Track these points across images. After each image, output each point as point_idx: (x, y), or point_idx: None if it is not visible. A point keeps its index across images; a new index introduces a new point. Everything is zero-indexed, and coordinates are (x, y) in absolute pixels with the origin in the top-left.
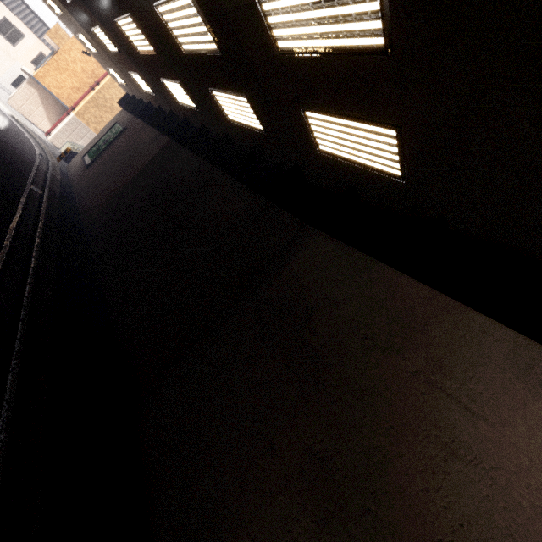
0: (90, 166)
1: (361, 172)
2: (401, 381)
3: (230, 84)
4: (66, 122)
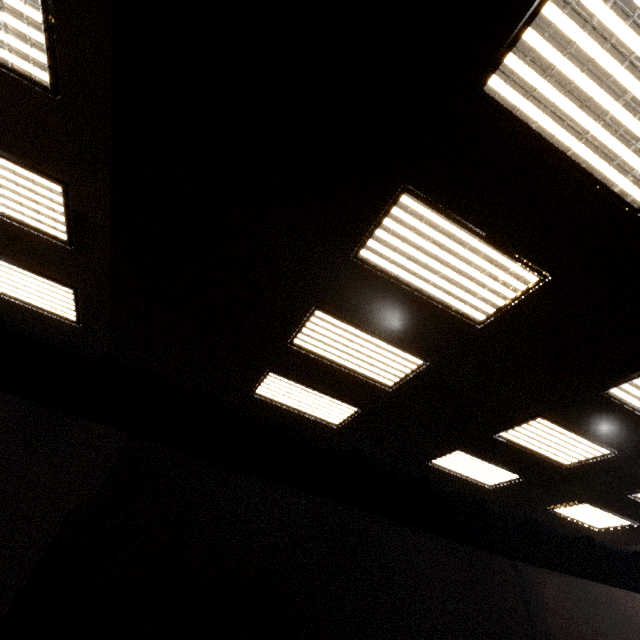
0: None
1: (564, 519)
2: None
3: (515, 465)
4: None
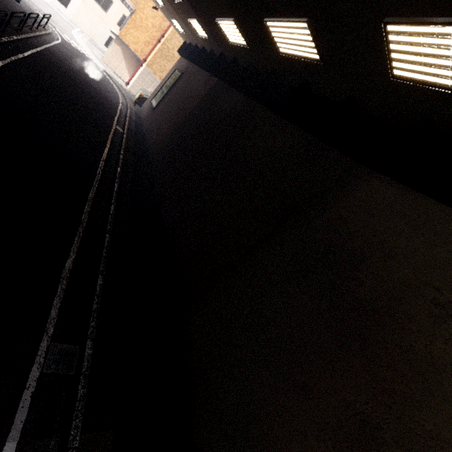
0: (155, 108)
1: (451, 100)
2: None
3: (290, 8)
4: (140, 72)
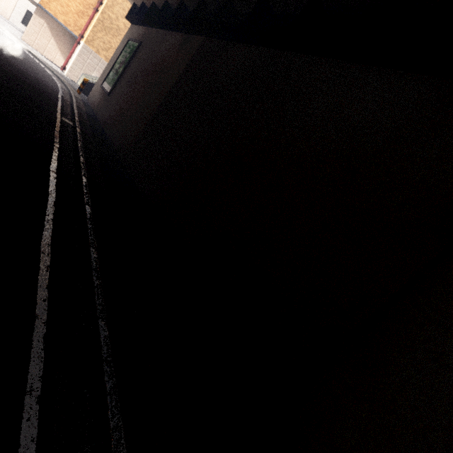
0: (111, 93)
1: None
2: None
3: None
4: (78, 52)
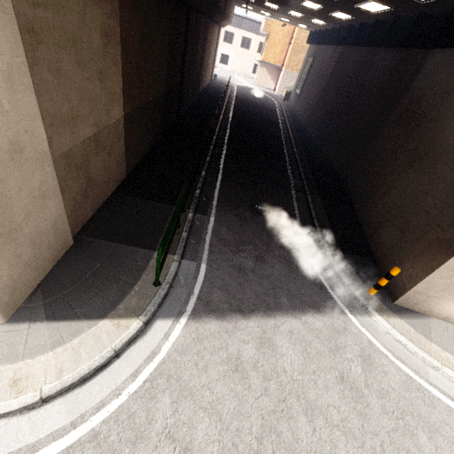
0: (300, 94)
1: None
2: (453, 102)
3: None
4: (281, 76)
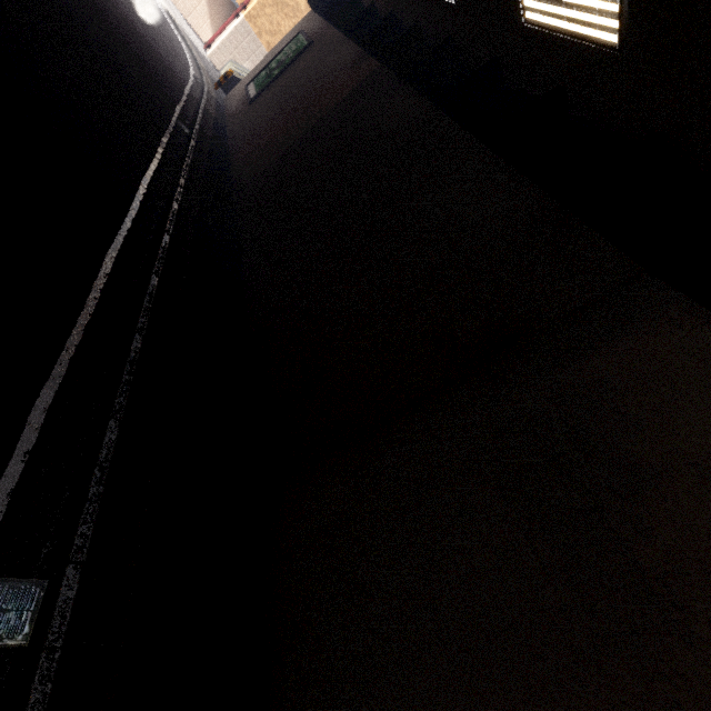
0: (254, 101)
1: None
2: None
3: None
4: (232, 28)
